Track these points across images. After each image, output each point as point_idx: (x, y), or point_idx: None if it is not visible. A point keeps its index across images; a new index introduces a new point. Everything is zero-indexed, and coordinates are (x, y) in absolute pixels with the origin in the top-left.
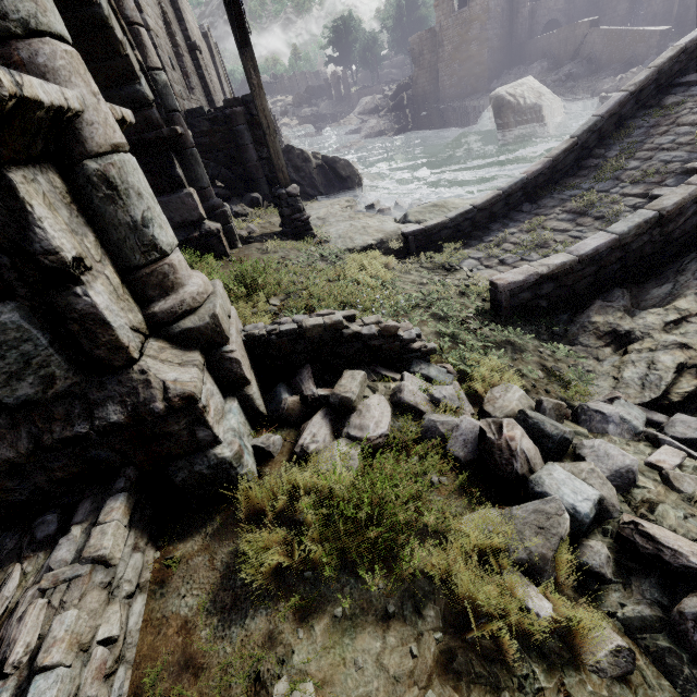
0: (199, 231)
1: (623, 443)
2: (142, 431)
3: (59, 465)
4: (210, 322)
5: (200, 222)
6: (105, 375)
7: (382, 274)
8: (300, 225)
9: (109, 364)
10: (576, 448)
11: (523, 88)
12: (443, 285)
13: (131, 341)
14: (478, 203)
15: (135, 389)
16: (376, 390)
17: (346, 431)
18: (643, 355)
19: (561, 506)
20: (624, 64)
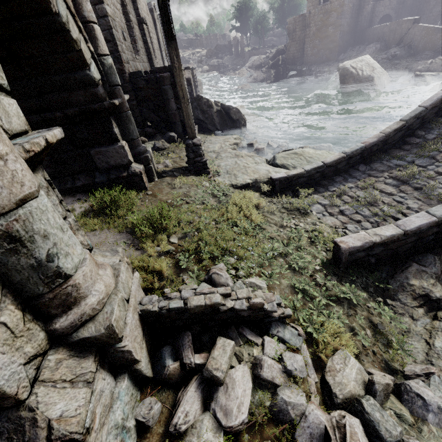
0: (127, 172)
1: (441, 438)
2: None
3: None
4: (105, 332)
5: (129, 165)
6: None
7: (254, 218)
8: (200, 165)
9: None
10: None
11: (362, 63)
12: (298, 232)
13: (22, 382)
14: (328, 161)
15: (22, 426)
16: (241, 359)
17: (214, 408)
18: None
19: None
20: (434, 52)
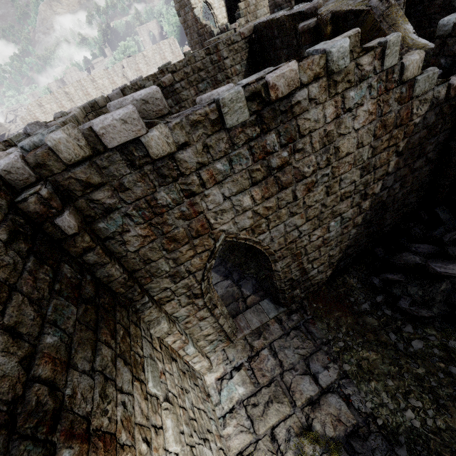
0: None
1: None
2: None
3: None
4: None
5: None
6: None
7: None
8: None
9: None
10: None
11: None
12: None
13: None
14: None
15: None
16: None
17: None
18: None
19: None
20: None
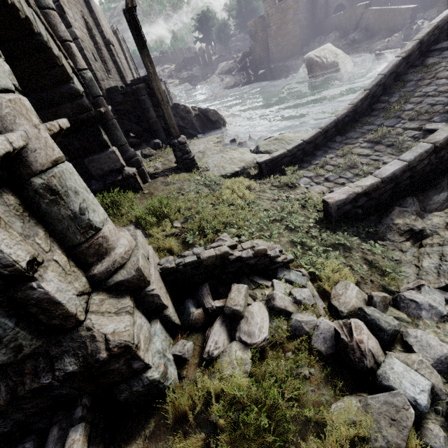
0: (122, 175)
1: (434, 326)
2: (91, 373)
3: (31, 405)
4: (136, 274)
5: (122, 169)
6: (60, 335)
7: (248, 196)
8: (188, 162)
9: (63, 328)
10: (403, 335)
11: (325, 52)
12: (290, 201)
13: (78, 307)
14: (306, 138)
15: (84, 343)
16: (255, 298)
17: (238, 336)
18: (434, 249)
19: (406, 401)
20: (389, 31)
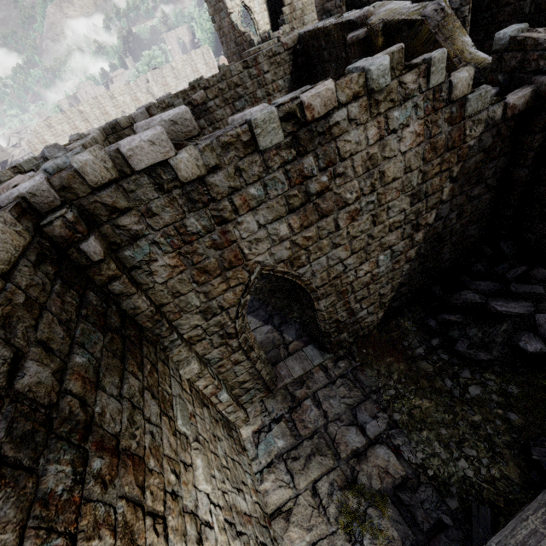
0: None
1: None
2: None
3: None
4: None
5: None
6: None
7: None
8: None
9: None
10: None
11: None
12: None
13: None
14: None
15: None
16: None
17: None
18: None
19: None
20: None
